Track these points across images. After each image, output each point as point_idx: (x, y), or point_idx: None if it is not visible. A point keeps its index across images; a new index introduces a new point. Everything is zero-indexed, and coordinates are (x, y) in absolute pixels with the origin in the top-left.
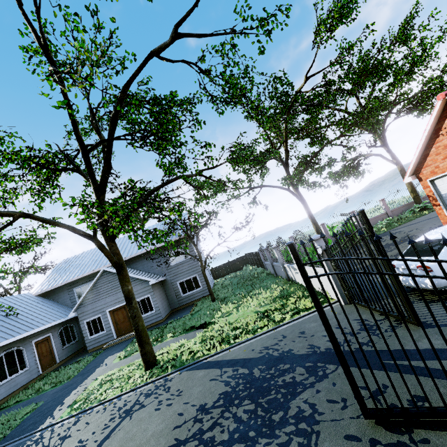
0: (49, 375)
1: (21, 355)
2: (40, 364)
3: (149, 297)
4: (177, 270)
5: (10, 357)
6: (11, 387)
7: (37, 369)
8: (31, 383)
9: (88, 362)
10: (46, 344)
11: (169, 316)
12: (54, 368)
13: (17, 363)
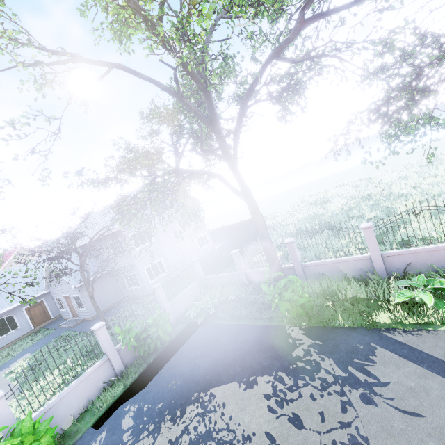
0: (33, 334)
1: (12, 319)
2: (33, 322)
3: (79, 297)
4: (120, 263)
5: (2, 323)
6: (4, 342)
7: (29, 327)
8: (24, 336)
9: (28, 346)
10: (39, 307)
11: (108, 310)
12: (49, 322)
13: (8, 326)
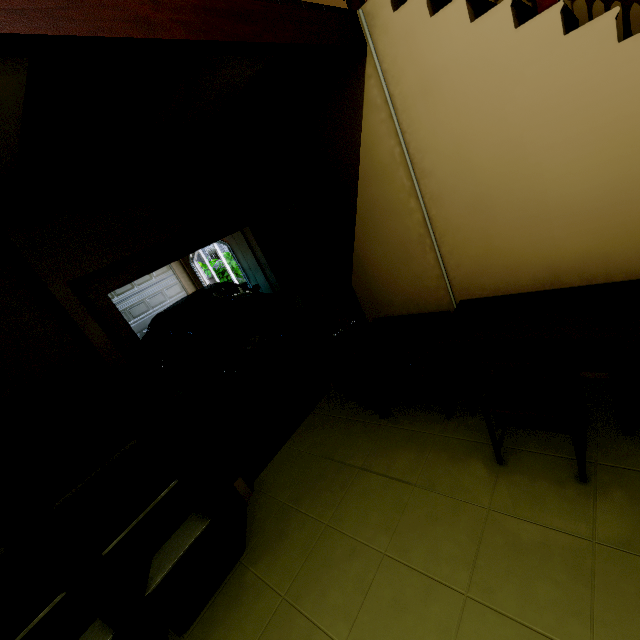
0: None
1: None
2: None
3: None
4: None
5: None
6: None
7: None
8: None
9: None
10: None
11: None
12: None
13: None
